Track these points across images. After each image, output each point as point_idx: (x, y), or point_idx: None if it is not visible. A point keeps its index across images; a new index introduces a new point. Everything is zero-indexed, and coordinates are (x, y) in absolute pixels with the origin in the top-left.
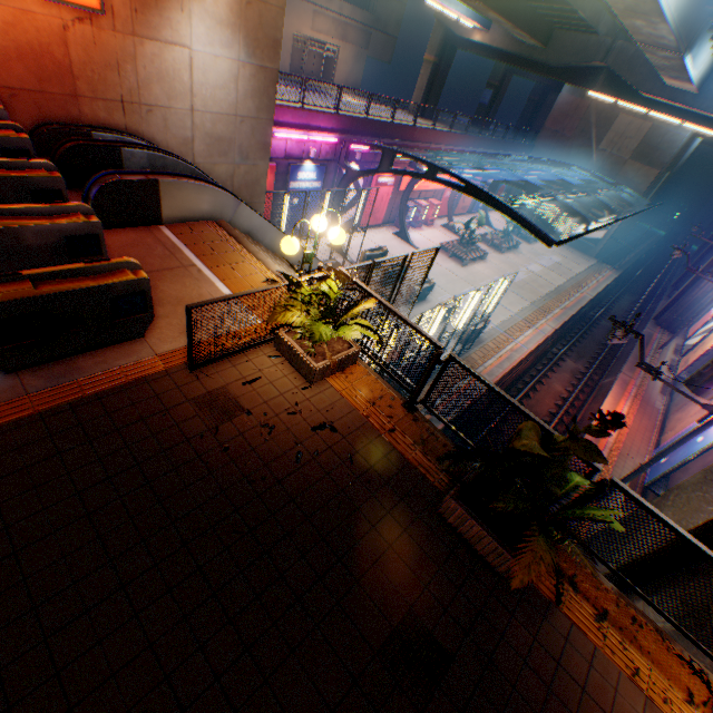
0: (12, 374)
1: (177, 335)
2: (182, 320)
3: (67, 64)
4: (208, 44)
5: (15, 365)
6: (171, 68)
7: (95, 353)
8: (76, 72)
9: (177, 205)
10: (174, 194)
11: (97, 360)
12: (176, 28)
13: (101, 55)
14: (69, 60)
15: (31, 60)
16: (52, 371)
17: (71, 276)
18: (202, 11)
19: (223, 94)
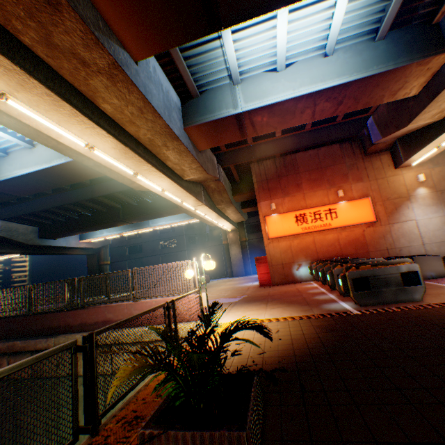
0: (361, 306)
1: (441, 299)
2: (442, 296)
3: (363, 241)
4: (423, 215)
5: (362, 302)
6: (406, 230)
7: (394, 303)
8: (366, 243)
9: (424, 268)
10: (420, 262)
11: (396, 304)
12: (405, 215)
13: (375, 234)
14: (364, 240)
15: (351, 244)
16: (377, 306)
17: (381, 264)
18: (416, 205)
19: (438, 232)
